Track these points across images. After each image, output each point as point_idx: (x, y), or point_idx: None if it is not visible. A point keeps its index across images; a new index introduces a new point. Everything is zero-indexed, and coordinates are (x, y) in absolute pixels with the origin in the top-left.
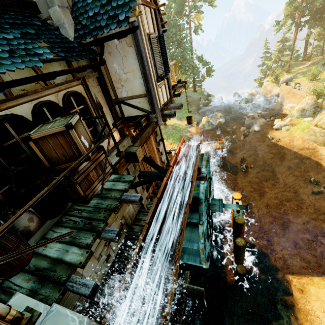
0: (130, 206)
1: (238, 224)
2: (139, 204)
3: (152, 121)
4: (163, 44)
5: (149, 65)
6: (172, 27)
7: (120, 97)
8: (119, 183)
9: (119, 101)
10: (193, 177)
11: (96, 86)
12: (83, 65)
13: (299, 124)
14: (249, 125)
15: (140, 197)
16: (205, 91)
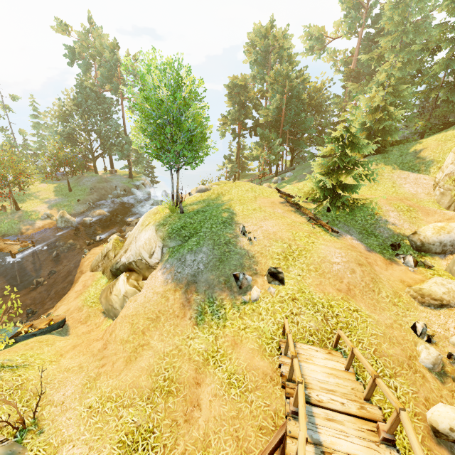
0: None
1: None
2: None
3: None
4: None
5: None
6: (88, 98)
7: None
8: None
9: None
10: None
11: None
12: None
13: None
14: (125, 231)
15: None
16: (142, 180)
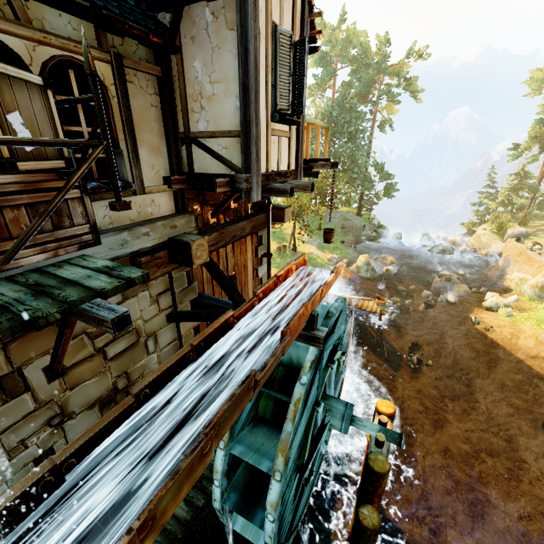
0: (152, 357)
1: (374, 473)
2: (112, 332)
3: (238, 186)
4: (302, 58)
5: (258, 73)
6: (346, 111)
7: (194, 130)
8: (101, 276)
9: (190, 139)
10: (290, 327)
11: (152, 94)
12: (116, 17)
13: (534, 311)
14: (438, 289)
15: (121, 316)
16: (375, 219)
